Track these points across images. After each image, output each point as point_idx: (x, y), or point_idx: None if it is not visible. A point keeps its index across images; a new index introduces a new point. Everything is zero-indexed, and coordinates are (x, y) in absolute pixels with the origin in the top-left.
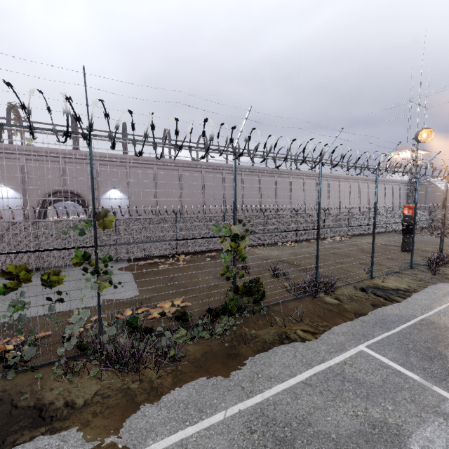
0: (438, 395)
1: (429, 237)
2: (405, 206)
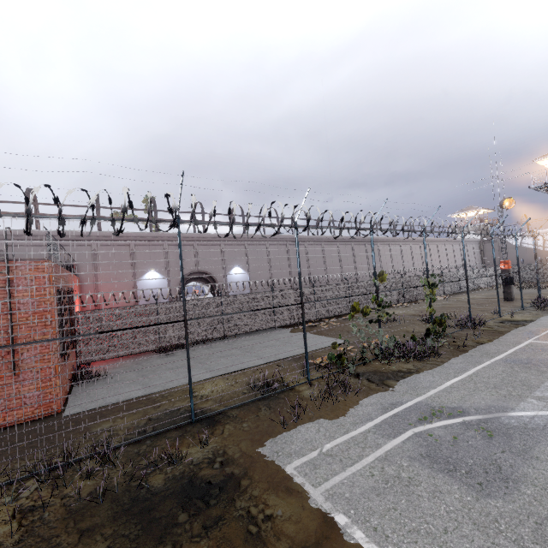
0: None
1: (517, 290)
2: (501, 262)
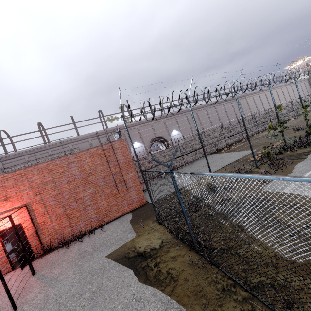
0: None
1: None
2: None
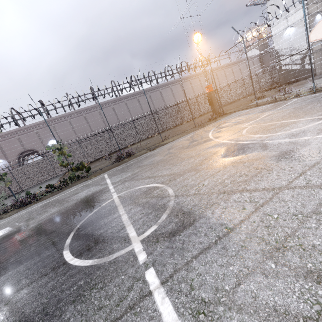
0: (105, 180)
1: (254, 96)
2: (205, 87)
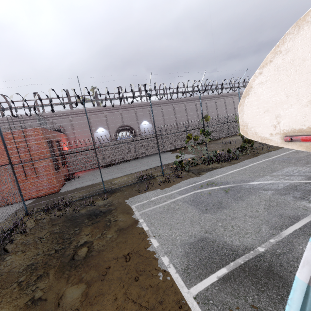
0: None
1: None
2: None
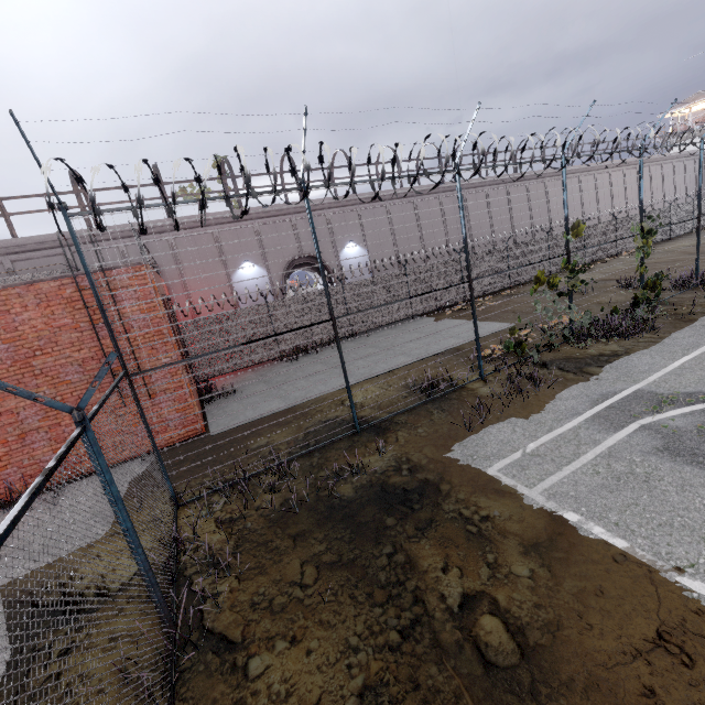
0: None
1: None
2: None
